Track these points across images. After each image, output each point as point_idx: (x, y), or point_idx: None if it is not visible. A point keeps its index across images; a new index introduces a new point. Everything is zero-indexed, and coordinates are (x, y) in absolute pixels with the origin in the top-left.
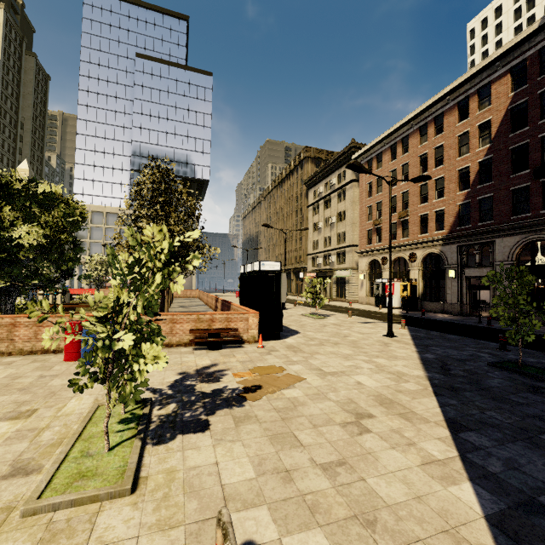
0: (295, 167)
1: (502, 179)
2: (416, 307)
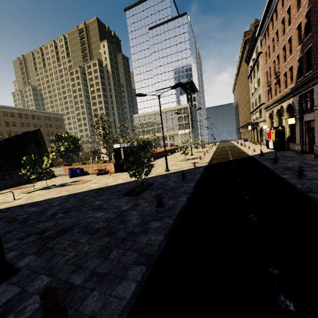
0: (244, 49)
1: (315, 27)
2: (284, 148)
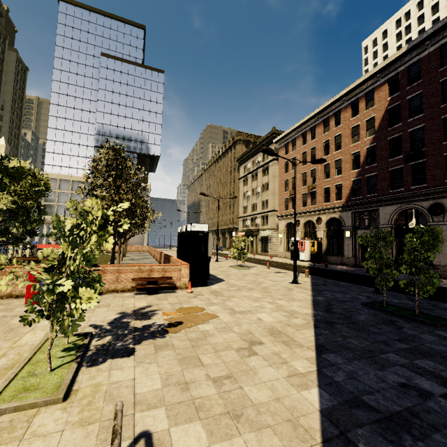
0: (230, 147)
1: (383, 162)
2: (322, 260)
